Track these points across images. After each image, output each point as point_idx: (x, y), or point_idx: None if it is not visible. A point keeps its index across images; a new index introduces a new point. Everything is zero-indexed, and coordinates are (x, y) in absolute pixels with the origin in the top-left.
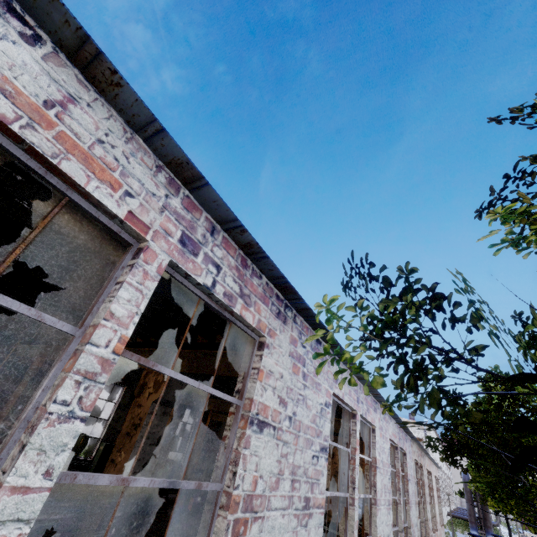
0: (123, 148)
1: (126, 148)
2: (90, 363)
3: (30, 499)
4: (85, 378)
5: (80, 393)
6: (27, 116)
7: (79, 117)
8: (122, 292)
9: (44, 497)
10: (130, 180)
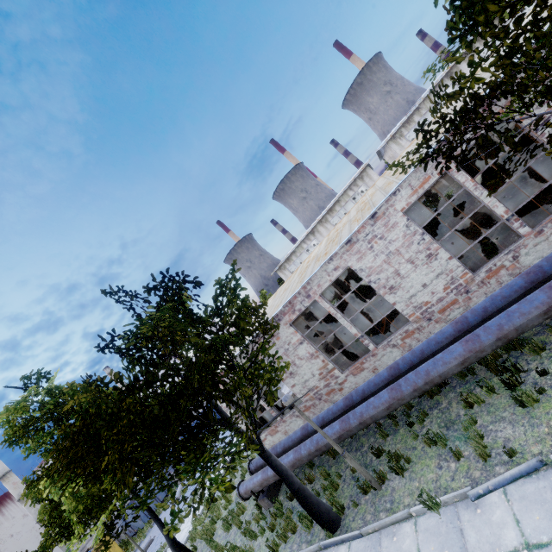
0: (419, 174)
1: (419, 173)
2: (472, 188)
3: (492, 201)
4: (475, 190)
5: (478, 191)
6: (416, 193)
7: (413, 184)
8: (458, 179)
9: (494, 199)
10: (428, 173)
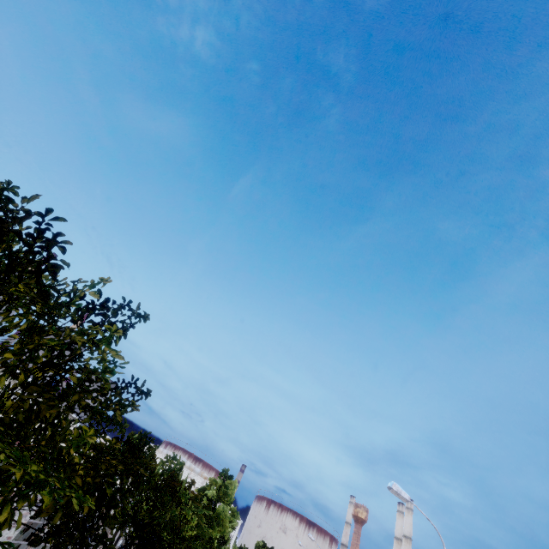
0: None
1: None
2: None
3: None
4: None
5: None
6: None
7: None
8: None
9: None
10: None
